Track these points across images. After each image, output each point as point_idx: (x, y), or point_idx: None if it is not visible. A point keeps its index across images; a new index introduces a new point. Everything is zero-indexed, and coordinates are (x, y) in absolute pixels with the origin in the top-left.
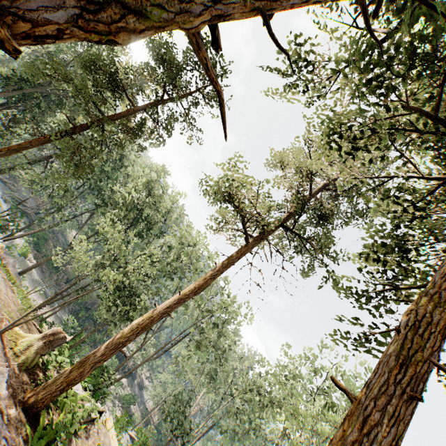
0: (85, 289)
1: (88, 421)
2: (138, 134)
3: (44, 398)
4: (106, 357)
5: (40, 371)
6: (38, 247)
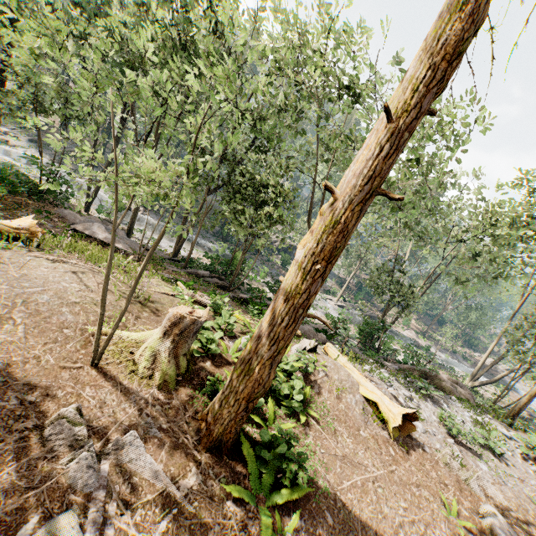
0: (199, 213)
1: (306, 372)
2: None
3: (227, 428)
4: (284, 341)
5: (204, 361)
6: None
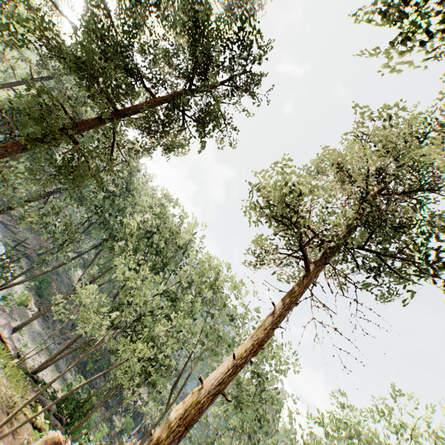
0: (93, 343)
1: None
2: (168, 123)
3: None
4: None
5: None
6: (40, 291)
